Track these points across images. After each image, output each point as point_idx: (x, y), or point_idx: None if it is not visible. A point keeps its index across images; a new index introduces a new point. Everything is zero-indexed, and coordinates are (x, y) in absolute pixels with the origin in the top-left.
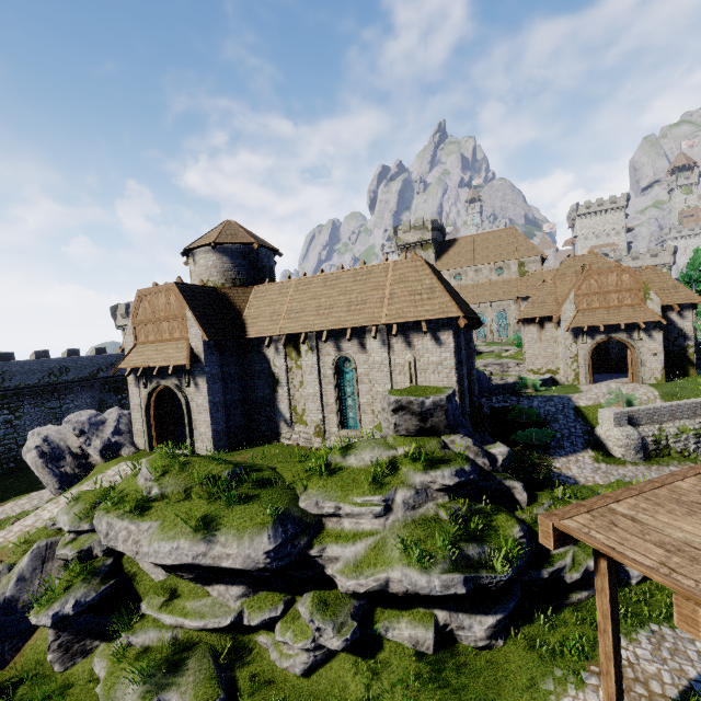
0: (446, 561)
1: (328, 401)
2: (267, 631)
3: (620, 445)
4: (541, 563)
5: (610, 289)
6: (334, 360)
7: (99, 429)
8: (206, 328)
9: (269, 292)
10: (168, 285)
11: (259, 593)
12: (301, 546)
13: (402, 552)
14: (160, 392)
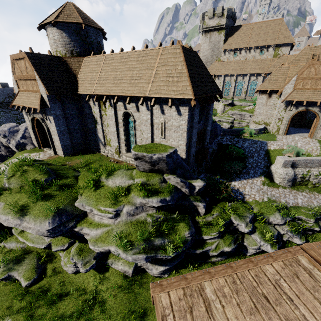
0: (139, 247)
1: (121, 137)
2: (63, 251)
3: (280, 177)
4: (198, 246)
5: None
6: (123, 114)
7: (14, 135)
8: (48, 86)
9: (91, 63)
10: (22, 53)
11: (58, 236)
12: (69, 227)
13: (118, 239)
14: (37, 120)
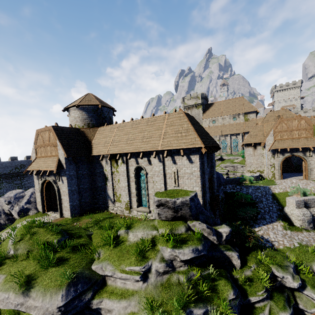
0: None
1: (132, 191)
2: None
3: (299, 219)
4: None
5: (294, 129)
6: (135, 169)
7: (19, 201)
8: (67, 150)
9: (105, 131)
10: (49, 127)
11: None
12: (85, 300)
13: (149, 311)
14: (48, 183)
